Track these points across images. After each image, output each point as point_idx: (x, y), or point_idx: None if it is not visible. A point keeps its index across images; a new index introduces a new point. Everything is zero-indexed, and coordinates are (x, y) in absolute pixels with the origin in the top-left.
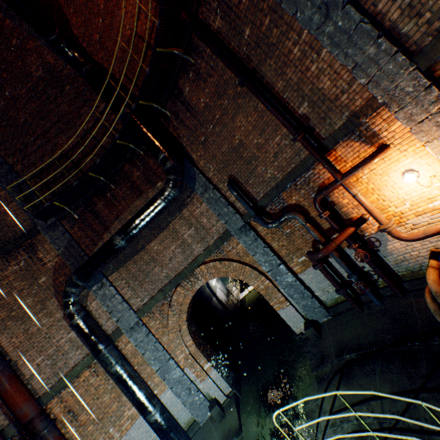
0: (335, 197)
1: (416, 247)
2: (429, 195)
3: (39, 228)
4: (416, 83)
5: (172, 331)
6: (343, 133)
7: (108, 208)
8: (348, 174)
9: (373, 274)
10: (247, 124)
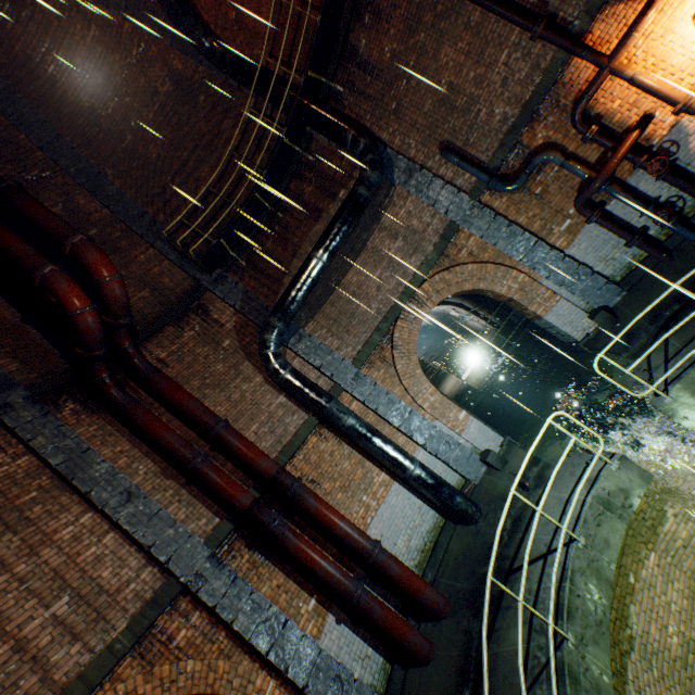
0: (600, 106)
1: None
2: None
3: (205, 284)
4: None
5: (405, 377)
6: None
7: (281, 245)
8: (617, 50)
9: (676, 201)
10: (456, 56)
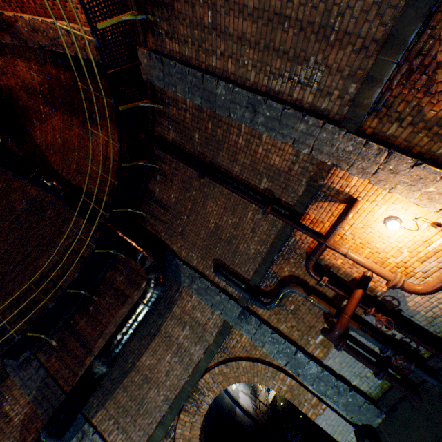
0: (327, 259)
1: (441, 298)
2: (422, 238)
3: (8, 369)
4: (353, 142)
5: None
6: (308, 197)
7: (91, 324)
8: (329, 235)
9: (409, 341)
10: (217, 208)
